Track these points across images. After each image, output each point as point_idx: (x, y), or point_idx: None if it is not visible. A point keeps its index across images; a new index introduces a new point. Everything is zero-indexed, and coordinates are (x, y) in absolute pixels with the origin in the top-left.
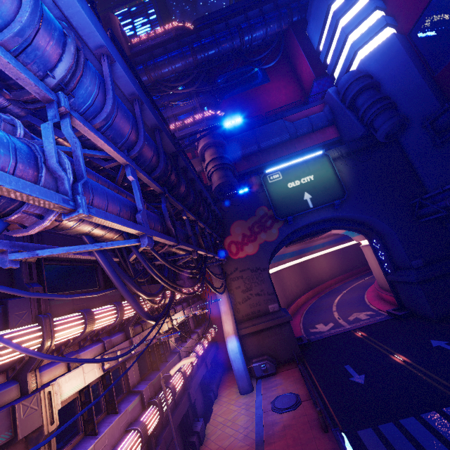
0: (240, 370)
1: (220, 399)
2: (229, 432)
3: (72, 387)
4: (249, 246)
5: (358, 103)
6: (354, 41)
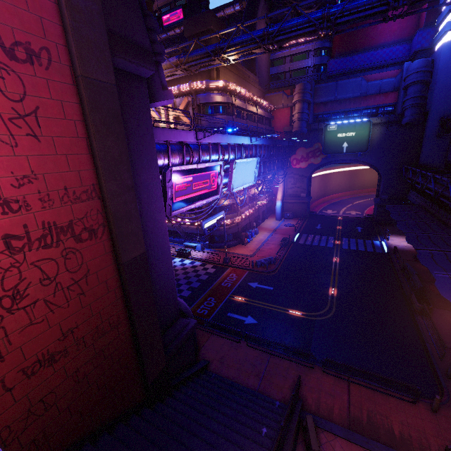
0: (278, 213)
1: (268, 219)
2: (268, 226)
3: (240, 198)
4: (303, 163)
5: (407, 91)
6: (450, 20)
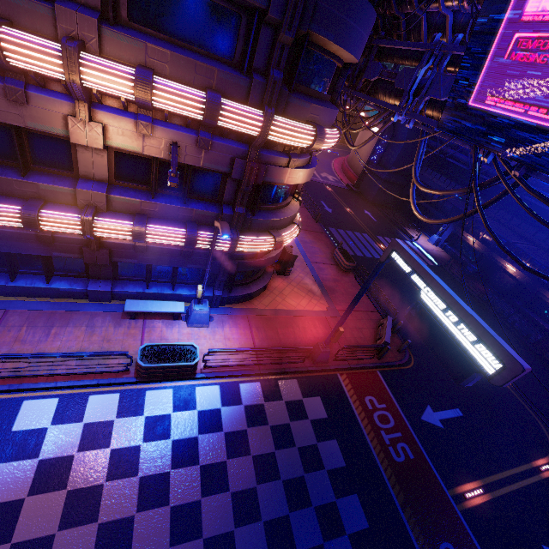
0: None
1: None
2: None
3: None
4: None
5: None
6: None
